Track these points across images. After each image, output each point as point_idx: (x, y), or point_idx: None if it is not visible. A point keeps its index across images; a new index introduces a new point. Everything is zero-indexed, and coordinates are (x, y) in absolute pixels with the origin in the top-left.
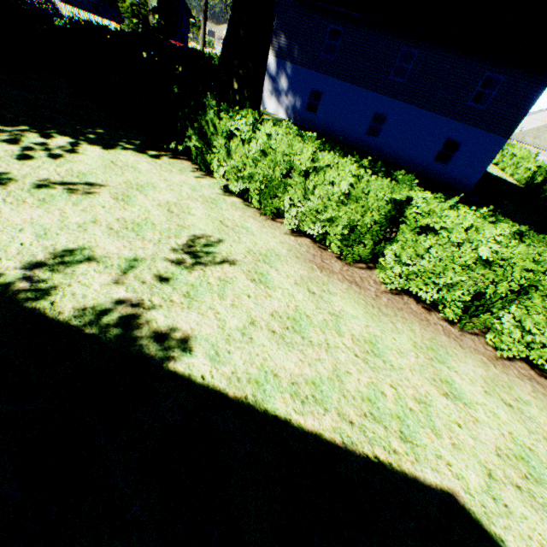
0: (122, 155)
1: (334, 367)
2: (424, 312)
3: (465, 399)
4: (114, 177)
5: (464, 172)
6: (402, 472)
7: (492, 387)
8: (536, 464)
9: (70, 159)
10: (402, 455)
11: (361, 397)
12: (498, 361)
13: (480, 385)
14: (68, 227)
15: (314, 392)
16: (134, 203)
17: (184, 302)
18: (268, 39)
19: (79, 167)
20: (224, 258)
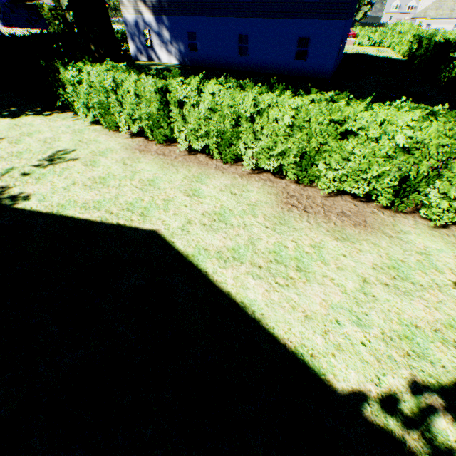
0: (24, 120)
1: (117, 194)
2: (208, 160)
3: (202, 196)
4: (14, 132)
5: (320, 61)
6: (131, 226)
7: (229, 188)
8: (228, 215)
9: None
10: (136, 221)
11: (127, 203)
12: (248, 175)
13: (221, 188)
14: None
15: (96, 205)
16: (22, 143)
17: (34, 182)
18: (102, 4)
19: None
20: (72, 158)
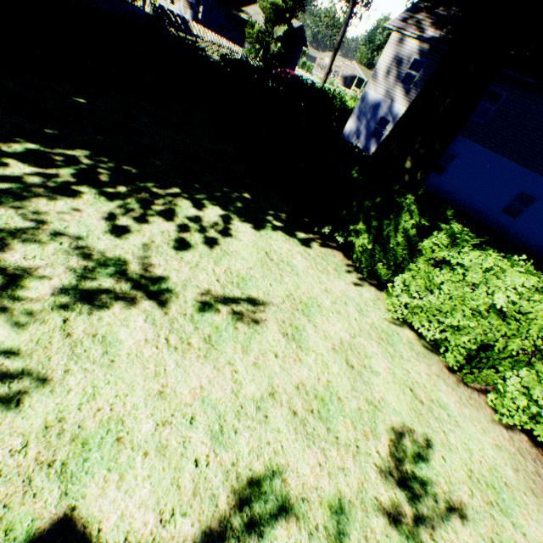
0: (273, 240)
1: None
2: None
3: None
4: (274, 284)
5: None
6: None
7: None
8: None
9: (225, 248)
10: None
11: None
12: None
13: None
14: (245, 410)
15: None
16: (306, 345)
17: None
18: (467, 119)
19: (236, 265)
20: (447, 497)
